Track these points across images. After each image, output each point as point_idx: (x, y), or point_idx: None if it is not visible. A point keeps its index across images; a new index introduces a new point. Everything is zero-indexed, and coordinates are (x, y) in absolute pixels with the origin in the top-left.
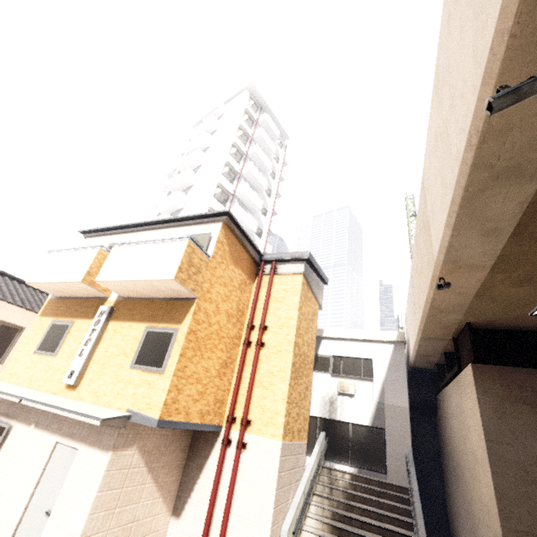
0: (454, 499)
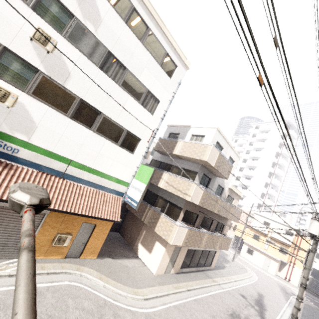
0: None
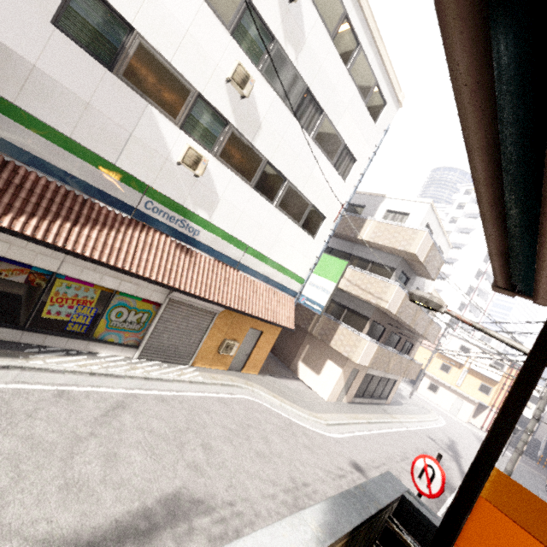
0: None
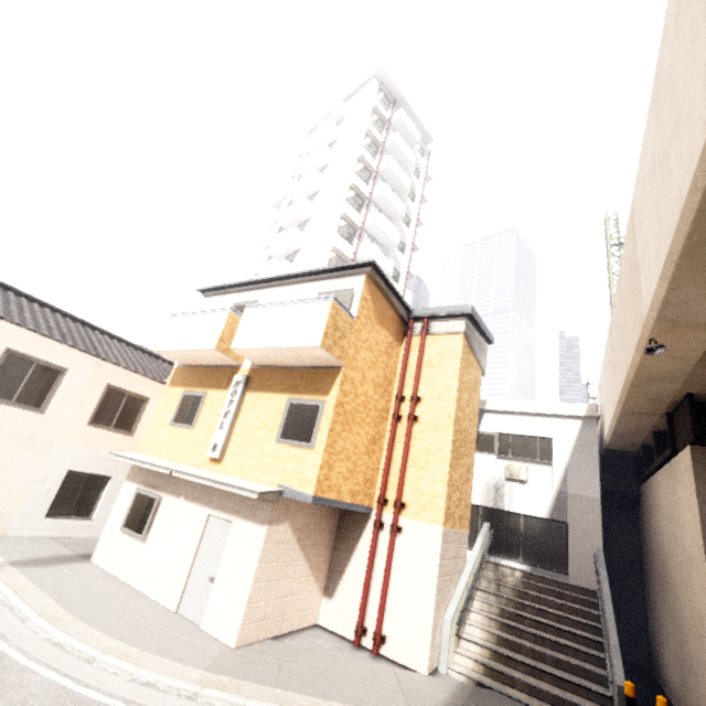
0: (658, 610)
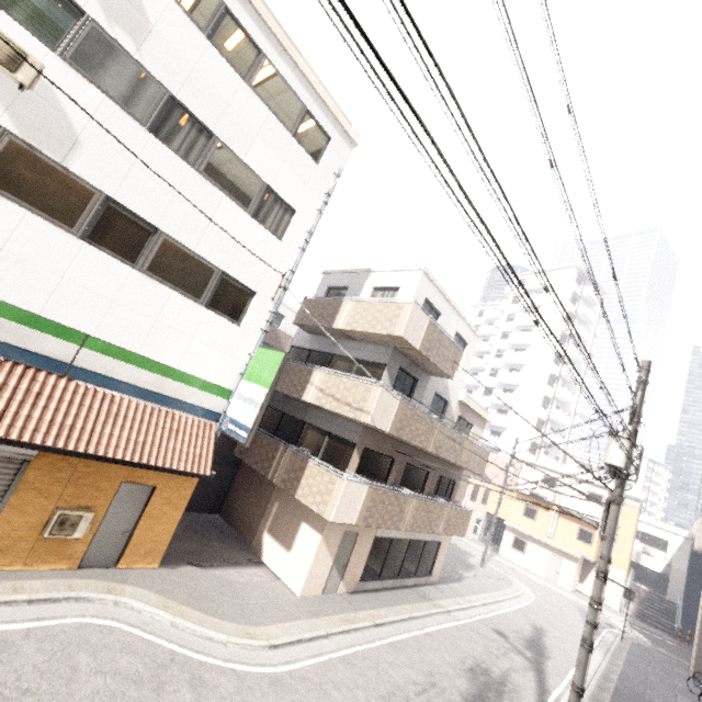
0: None
